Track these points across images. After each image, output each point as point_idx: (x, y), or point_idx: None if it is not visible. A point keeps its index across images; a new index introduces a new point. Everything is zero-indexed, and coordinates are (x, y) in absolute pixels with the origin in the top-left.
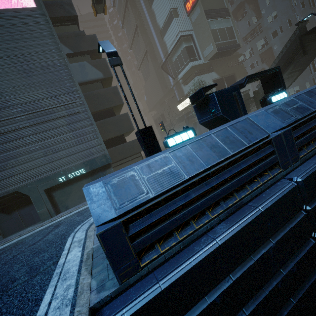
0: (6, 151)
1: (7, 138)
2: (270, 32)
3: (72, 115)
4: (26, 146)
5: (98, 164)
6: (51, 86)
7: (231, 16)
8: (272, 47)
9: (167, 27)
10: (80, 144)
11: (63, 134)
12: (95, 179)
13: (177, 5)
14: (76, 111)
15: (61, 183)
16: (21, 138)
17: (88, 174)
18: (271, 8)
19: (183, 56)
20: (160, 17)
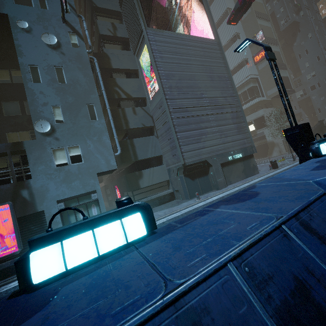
0: (201, 129)
1: (201, 120)
2: (308, 86)
3: (234, 113)
4: (211, 128)
5: (248, 152)
6: (222, 90)
7: (288, 69)
8: (310, 97)
9: (235, 71)
10: (238, 134)
11: (229, 124)
12: (245, 164)
13: (248, 56)
14: (235, 110)
15: (227, 162)
16: (208, 121)
17: (241, 159)
18: (310, 69)
19: (249, 93)
20: (230, 63)
